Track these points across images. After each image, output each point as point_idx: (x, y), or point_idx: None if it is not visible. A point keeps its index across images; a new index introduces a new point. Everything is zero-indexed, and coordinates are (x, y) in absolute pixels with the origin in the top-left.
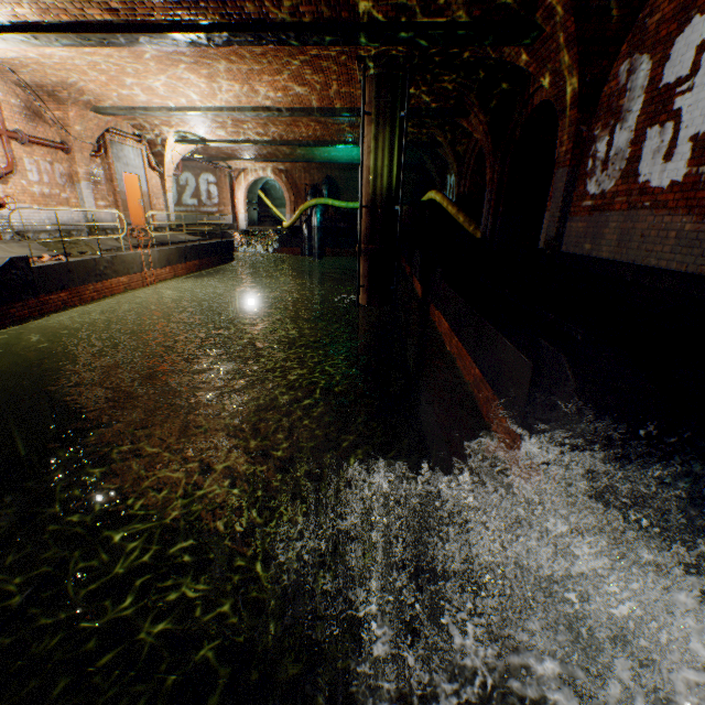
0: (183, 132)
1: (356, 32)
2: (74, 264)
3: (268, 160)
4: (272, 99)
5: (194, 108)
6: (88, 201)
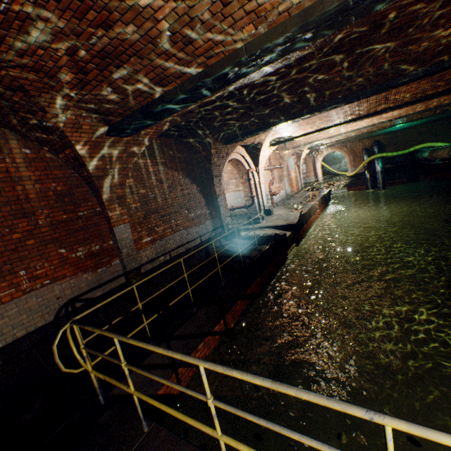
0: (312, 144)
1: None
2: (306, 212)
3: (343, 143)
4: (388, 117)
5: (340, 134)
6: (286, 185)
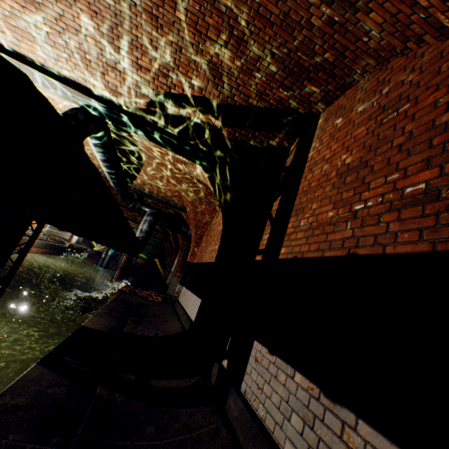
0: None
1: (135, 222)
2: None
3: None
4: None
5: None
6: None
